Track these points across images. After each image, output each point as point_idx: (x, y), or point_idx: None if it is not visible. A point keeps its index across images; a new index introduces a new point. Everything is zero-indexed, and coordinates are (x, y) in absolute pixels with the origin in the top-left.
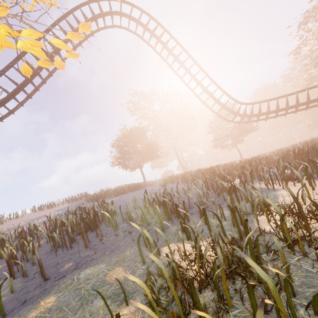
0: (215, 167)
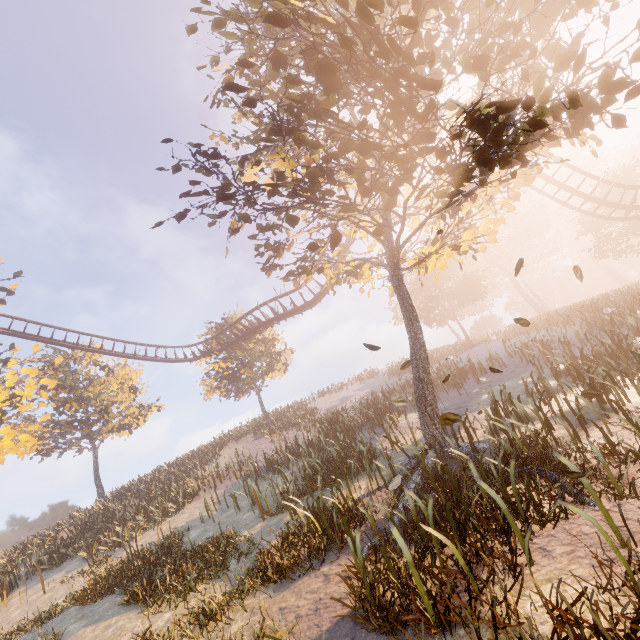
0: (605, 297)
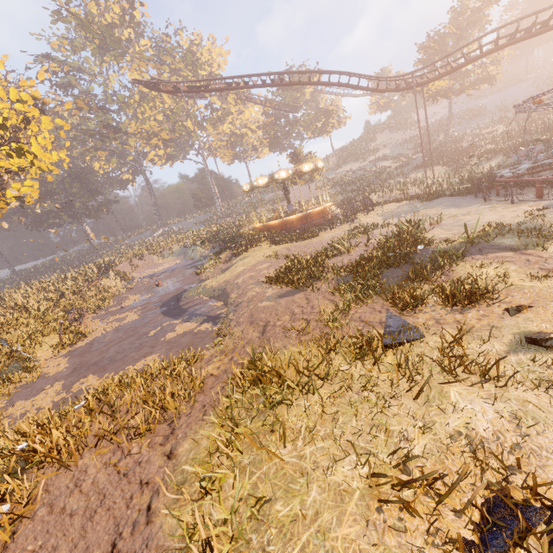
0: None
